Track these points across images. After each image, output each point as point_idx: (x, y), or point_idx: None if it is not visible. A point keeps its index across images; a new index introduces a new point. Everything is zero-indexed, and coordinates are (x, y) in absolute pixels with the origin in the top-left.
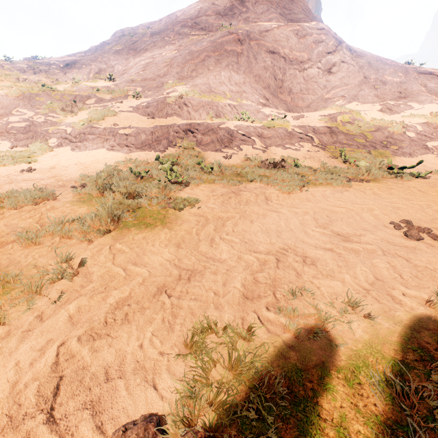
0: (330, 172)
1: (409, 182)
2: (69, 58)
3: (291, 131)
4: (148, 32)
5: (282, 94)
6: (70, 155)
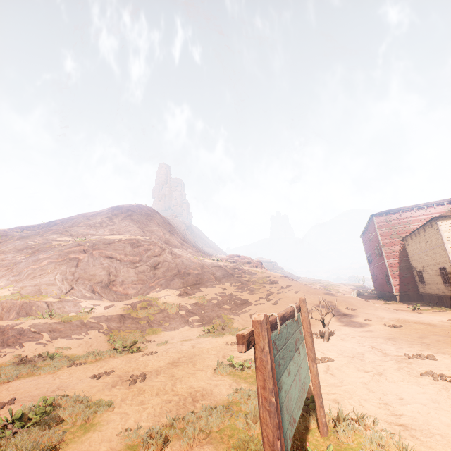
0: (71, 359)
1: (116, 358)
2: None
3: (86, 322)
4: (17, 235)
5: (115, 285)
6: None
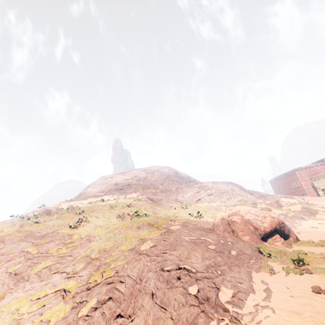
0: None
1: None
2: None
3: (304, 205)
4: (153, 183)
5: None
6: (322, 217)
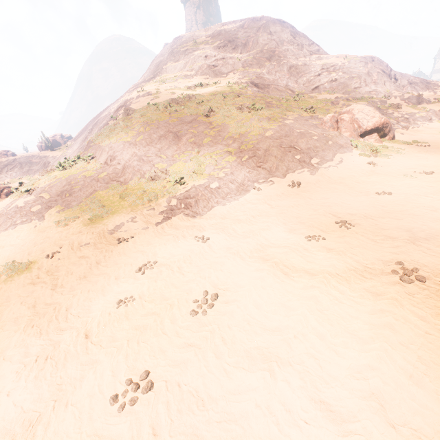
0: None
1: None
2: (238, 81)
3: None
4: (256, 57)
5: None
6: None
